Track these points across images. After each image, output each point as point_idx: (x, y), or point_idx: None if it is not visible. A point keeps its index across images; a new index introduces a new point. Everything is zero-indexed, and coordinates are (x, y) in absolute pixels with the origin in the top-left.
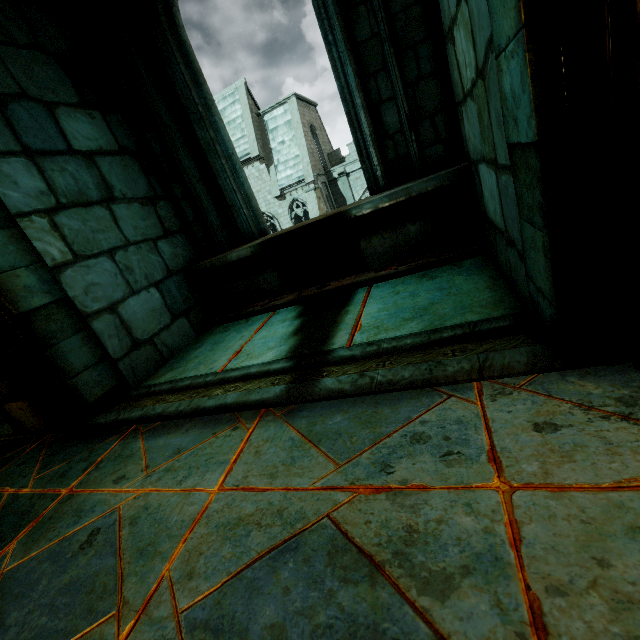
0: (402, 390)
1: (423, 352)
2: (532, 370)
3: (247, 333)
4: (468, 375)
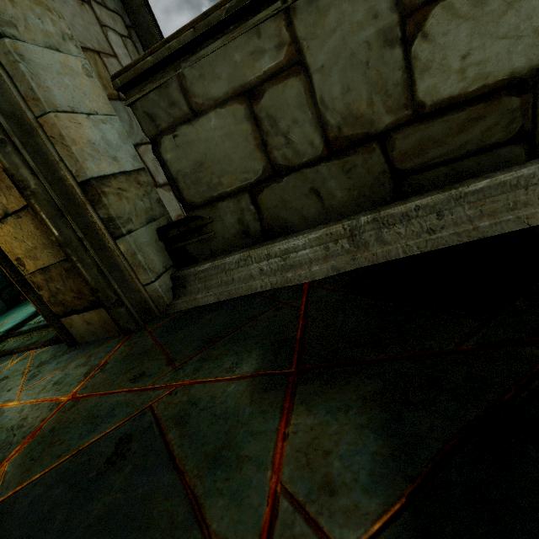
0: (6, 356)
1: (46, 329)
2: (44, 344)
3: (26, 307)
4: (25, 347)
